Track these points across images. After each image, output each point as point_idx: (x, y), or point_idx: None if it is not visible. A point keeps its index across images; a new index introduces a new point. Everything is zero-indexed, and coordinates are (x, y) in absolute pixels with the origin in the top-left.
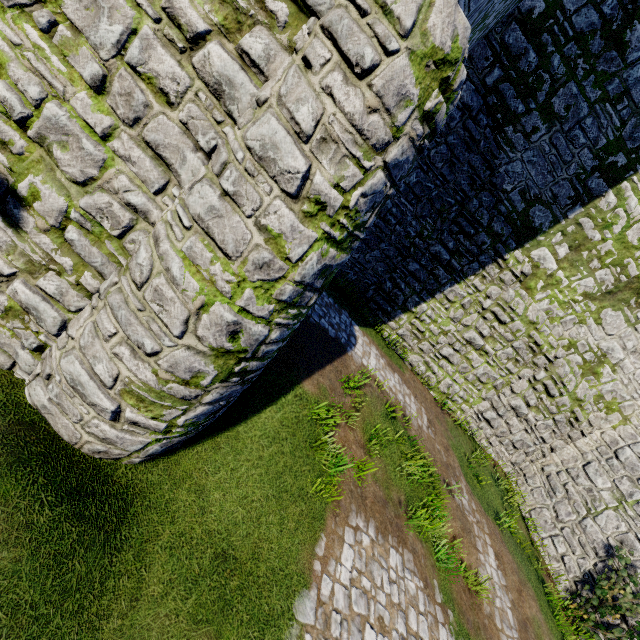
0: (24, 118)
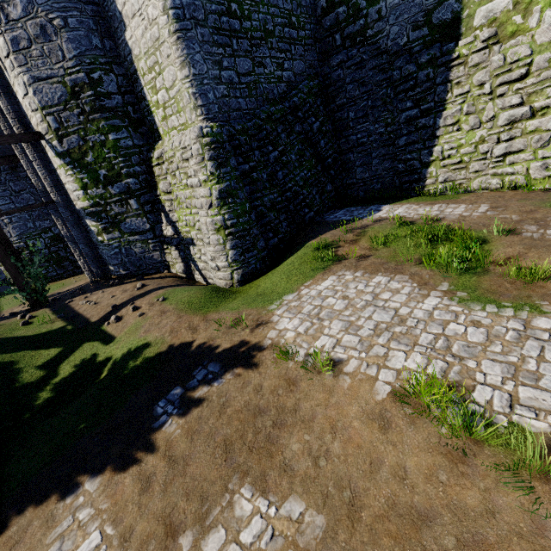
0: (186, 224)
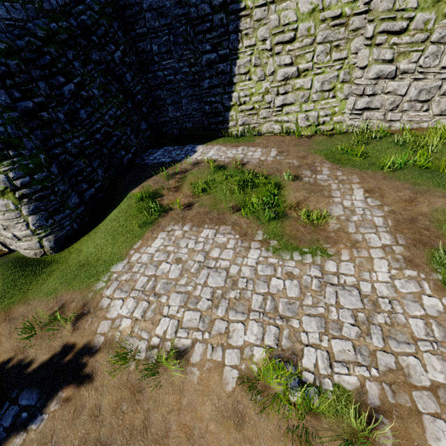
0: None
